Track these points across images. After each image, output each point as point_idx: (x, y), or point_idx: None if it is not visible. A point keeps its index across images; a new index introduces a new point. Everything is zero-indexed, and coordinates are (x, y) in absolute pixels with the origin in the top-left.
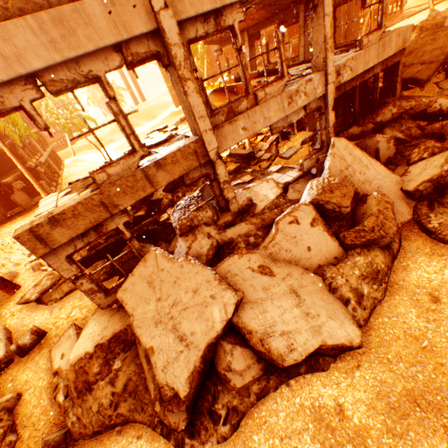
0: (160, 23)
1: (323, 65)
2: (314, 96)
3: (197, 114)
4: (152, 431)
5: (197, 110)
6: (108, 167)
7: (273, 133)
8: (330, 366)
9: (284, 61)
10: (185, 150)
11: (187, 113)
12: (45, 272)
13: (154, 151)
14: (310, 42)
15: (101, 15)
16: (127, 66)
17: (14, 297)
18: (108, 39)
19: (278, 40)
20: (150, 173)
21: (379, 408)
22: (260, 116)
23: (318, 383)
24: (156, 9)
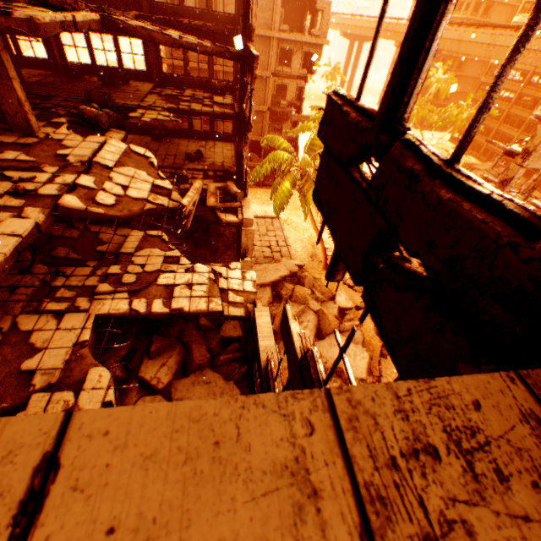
0: None
1: None
2: None
3: None
4: None
5: None
6: None
7: None
8: None
9: None
10: None
11: None
12: None
13: None
14: None
15: None
16: None
17: None
18: None
19: None
20: None
21: None
22: None
23: None
24: None
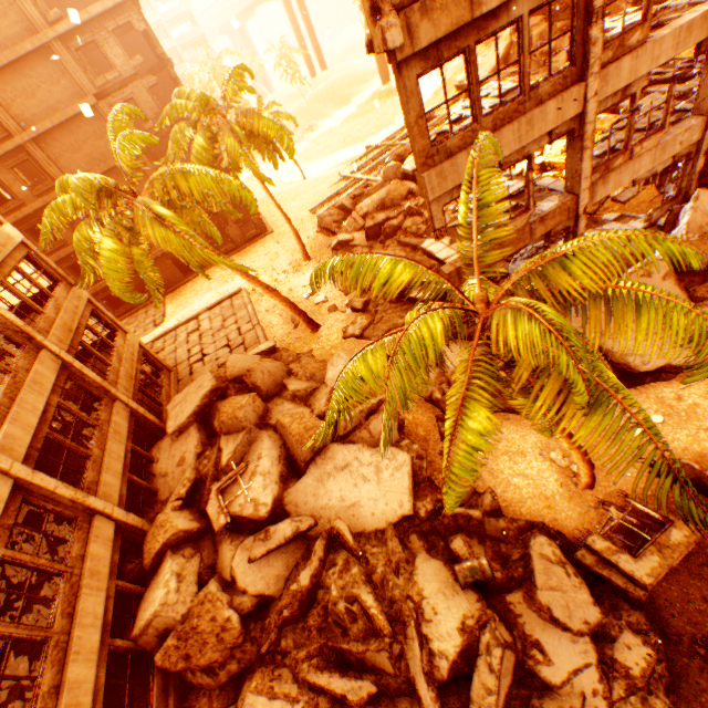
0: (586, 109)
1: (707, 110)
2: (688, 143)
3: (582, 176)
4: (518, 416)
5: (584, 173)
6: (509, 223)
7: (634, 185)
8: (670, 379)
9: (669, 113)
10: (561, 207)
11: (569, 174)
12: (343, 314)
13: (523, 205)
14: (699, 83)
15: (551, 112)
16: (548, 143)
17: (320, 335)
18: (548, 128)
19: (669, 95)
20: (532, 228)
21: (707, 397)
22: (629, 171)
23: (661, 386)
24: (587, 99)
